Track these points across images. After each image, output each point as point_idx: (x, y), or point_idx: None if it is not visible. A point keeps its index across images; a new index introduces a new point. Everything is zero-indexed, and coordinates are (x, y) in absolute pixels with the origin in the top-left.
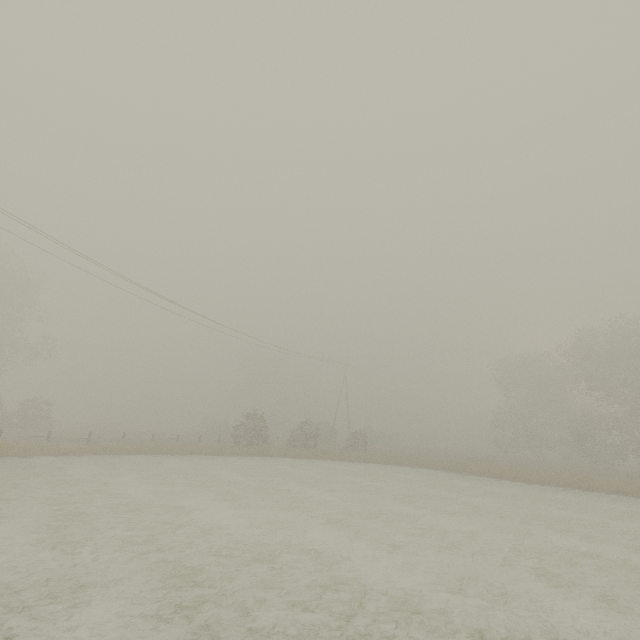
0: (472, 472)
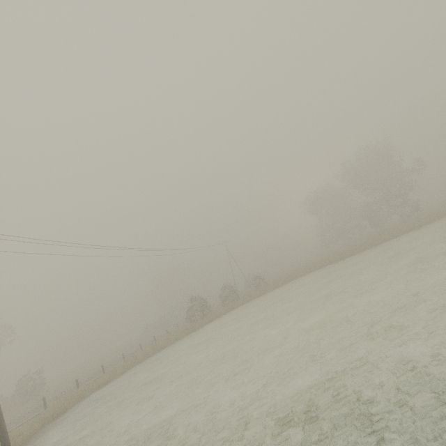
0: (335, 261)
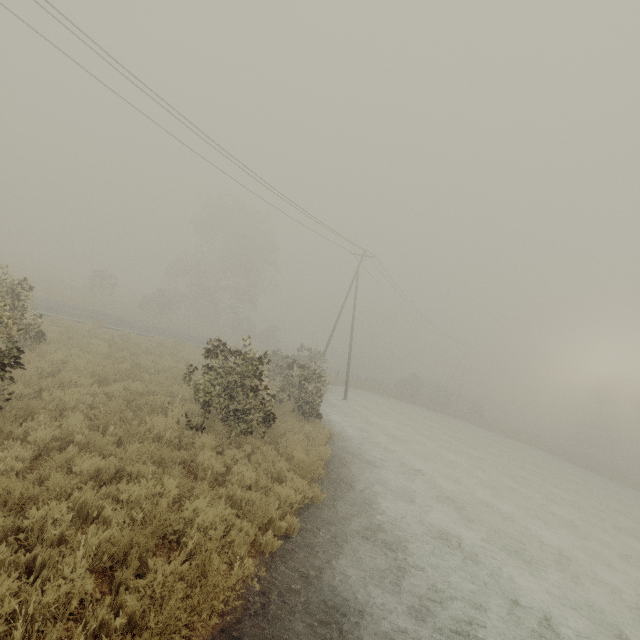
0: (575, 463)
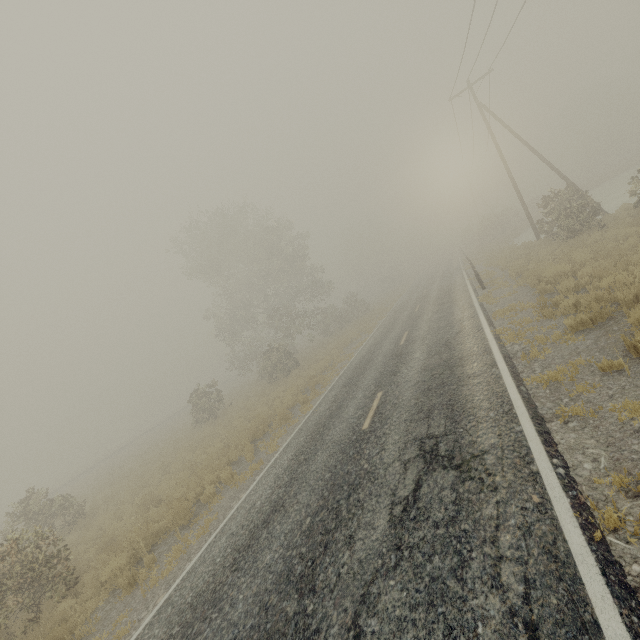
0: None
